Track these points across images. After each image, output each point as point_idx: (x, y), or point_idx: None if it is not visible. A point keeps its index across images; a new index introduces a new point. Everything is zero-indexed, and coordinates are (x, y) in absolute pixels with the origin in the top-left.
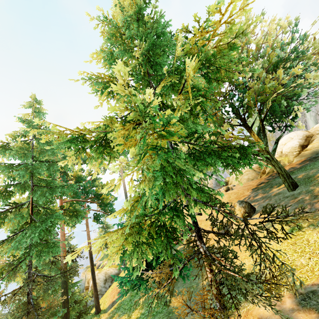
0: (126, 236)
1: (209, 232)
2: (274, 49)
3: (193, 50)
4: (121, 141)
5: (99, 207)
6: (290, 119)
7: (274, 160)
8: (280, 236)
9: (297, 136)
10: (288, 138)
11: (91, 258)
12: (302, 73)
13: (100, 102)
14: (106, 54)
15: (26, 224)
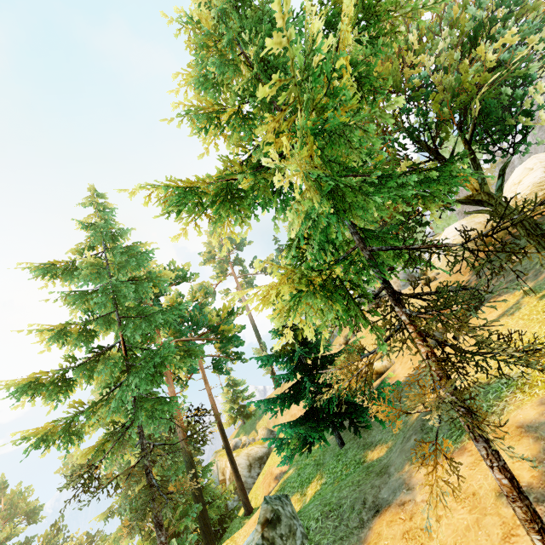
0: (295, 283)
1: (411, 294)
2: (467, 8)
3: (340, 2)
4: (272, 134)
5: (219, 350)
6: (519, 130)
7: (503, 205)
8: (535, 317)
9: (540, 163)
10: (523, 170)
11: (222, 430)
12: (525, 33)
13: (205, 148)
14: (198, 77)
15: (123, 372)
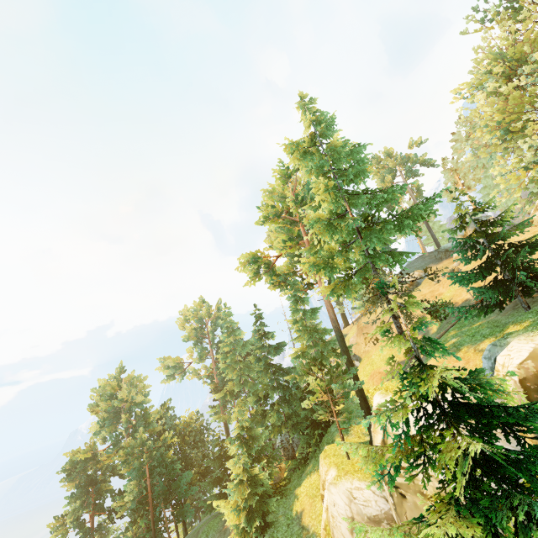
0: None
1: None
2: None
3: None
4: None
5: None
6: None
7: None
8: None
9: None
10: None
11: None
12: None
13: None
14: None
15: (368, 228)
